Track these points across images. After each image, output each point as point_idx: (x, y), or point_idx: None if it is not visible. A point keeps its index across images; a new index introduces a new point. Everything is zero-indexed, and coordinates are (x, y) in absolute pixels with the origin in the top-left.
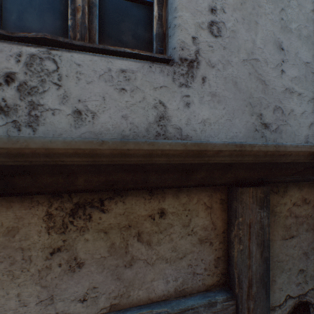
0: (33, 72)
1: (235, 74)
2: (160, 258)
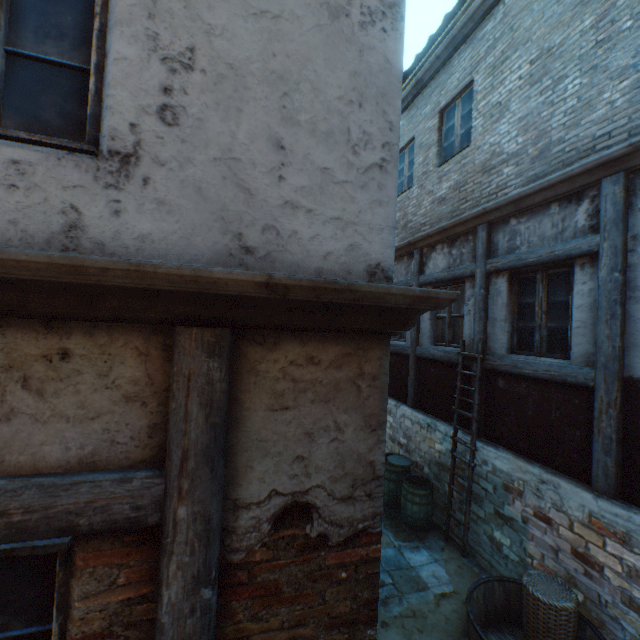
0: None
1: (200, 177)
2: (59, 415)
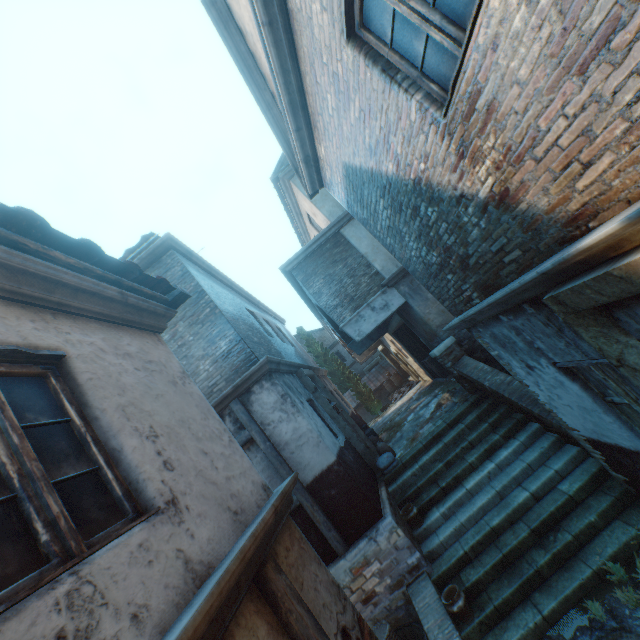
0: (78, 611)
1: (199, 489)
2: None
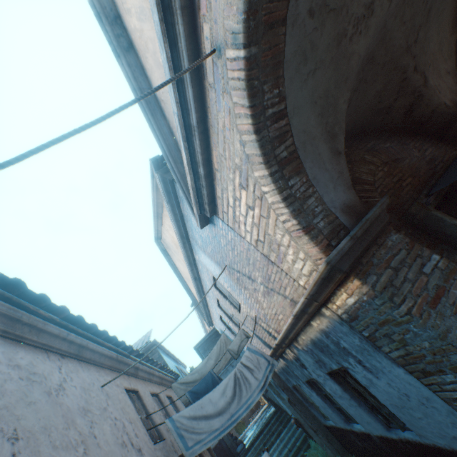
0: None
1: None
2: None
